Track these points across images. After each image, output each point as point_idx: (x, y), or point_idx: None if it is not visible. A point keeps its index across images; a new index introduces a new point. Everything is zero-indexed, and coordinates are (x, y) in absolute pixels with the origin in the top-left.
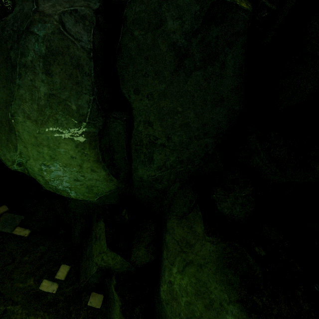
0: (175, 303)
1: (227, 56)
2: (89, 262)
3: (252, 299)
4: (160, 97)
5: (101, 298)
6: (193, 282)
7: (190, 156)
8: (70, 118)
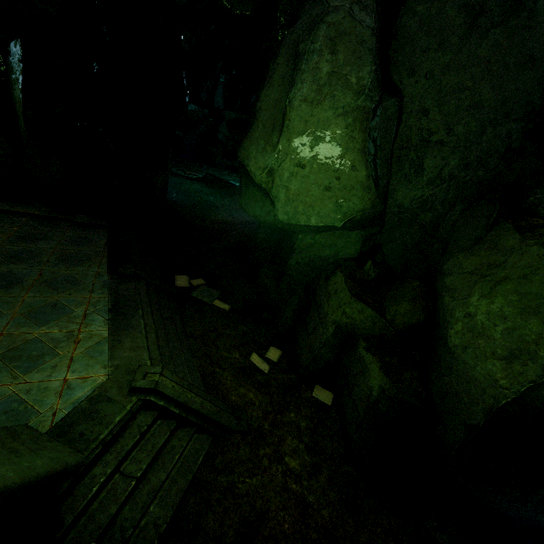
0: (482, 341)
1: (537, 3)
2: (318, 330)
3: None
4: (443, 72)
5: (330, 396)
6: (514, 300)
7: (481, 155)
8: (348, 92)
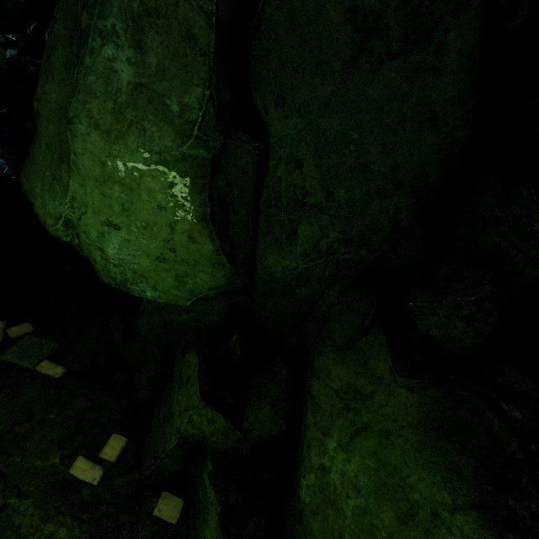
0: (332, 512)
1: (449, 33)
2: (165, 429)
3: (506, 503)
4: (322, 111)
5: (179, 505)
6: (372, 468)
7: (365, 230)
8: (166, 128)
